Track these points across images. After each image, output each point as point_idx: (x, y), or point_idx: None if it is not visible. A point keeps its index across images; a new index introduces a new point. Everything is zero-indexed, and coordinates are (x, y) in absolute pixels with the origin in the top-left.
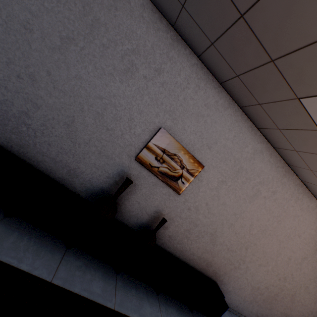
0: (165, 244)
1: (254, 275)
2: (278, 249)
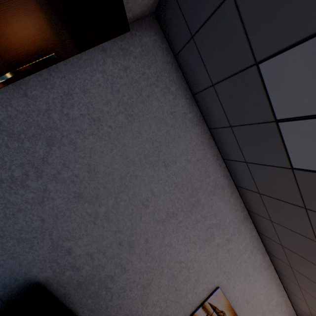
0: None
1: None
2: None
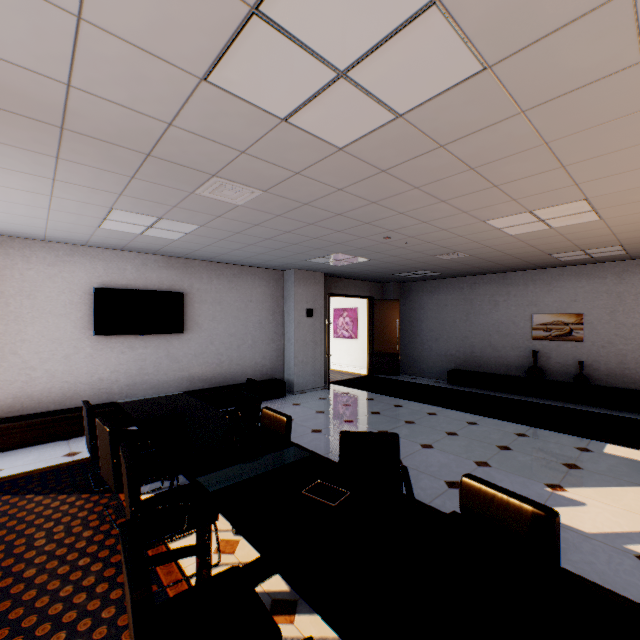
0: (609, 383)
1: None
2: None
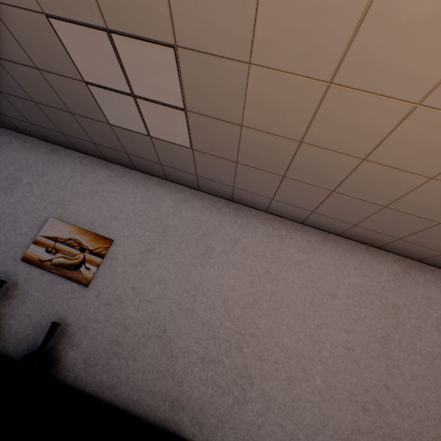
0: (80, 380)
1: (294, 410)
2: (308, 333)
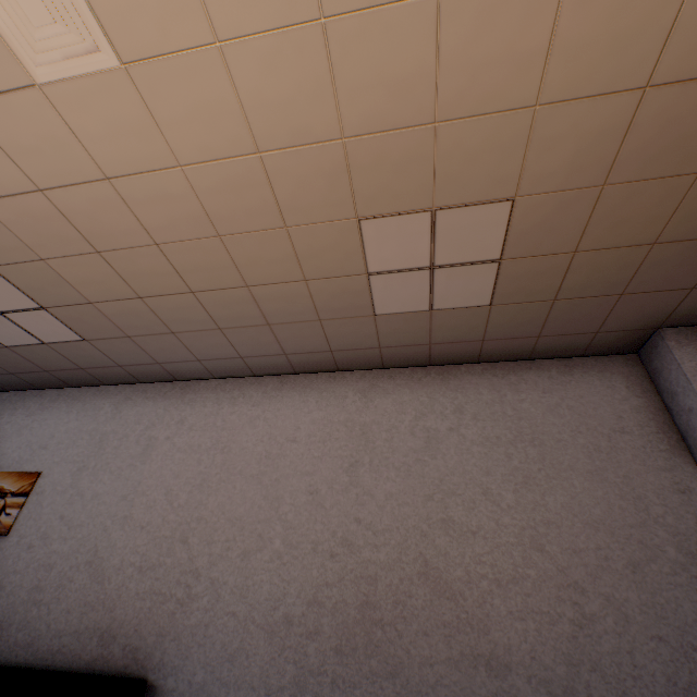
0: None
1: (249, 588)
2: (265, 493)
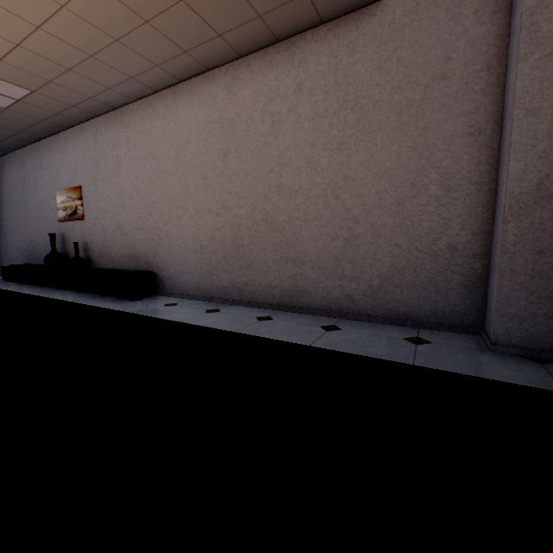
0: (102, 265)
1: (183, 235)
2: (180, 183)
